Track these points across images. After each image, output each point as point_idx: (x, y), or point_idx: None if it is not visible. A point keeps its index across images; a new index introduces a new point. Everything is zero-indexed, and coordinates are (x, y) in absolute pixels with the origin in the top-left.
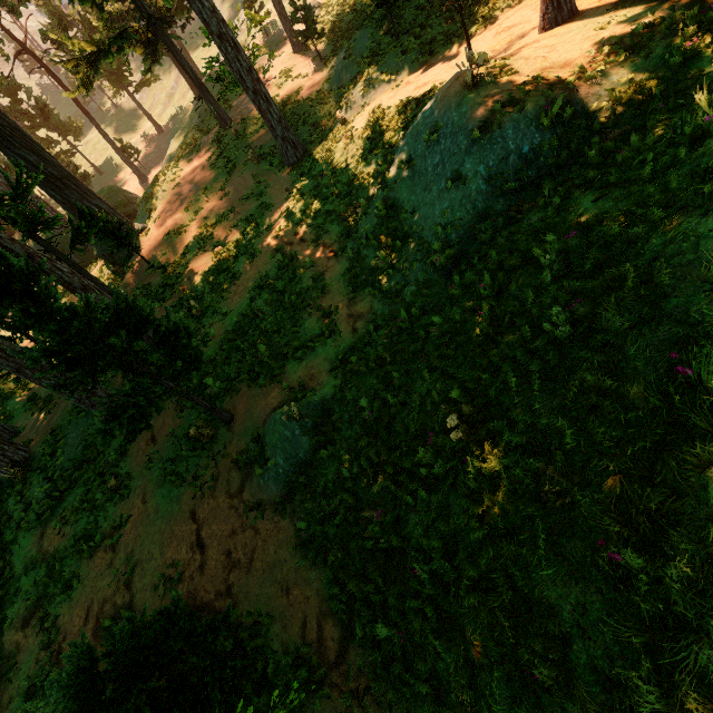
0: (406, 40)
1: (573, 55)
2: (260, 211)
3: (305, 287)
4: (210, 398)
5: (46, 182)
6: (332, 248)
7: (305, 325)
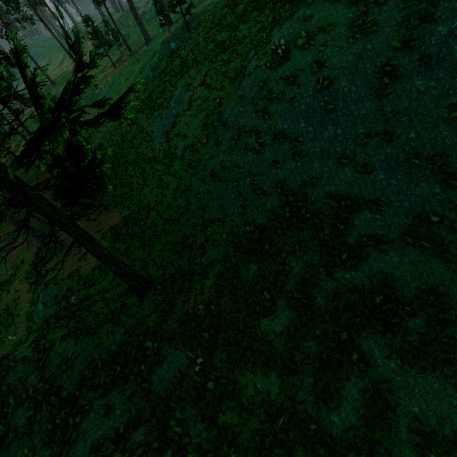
0: (74, 208)
1: (67, 270)
2: (20, 265)
3: (16, 314)
4: None
5: None
6: (31, 296)
7: (10, 331)
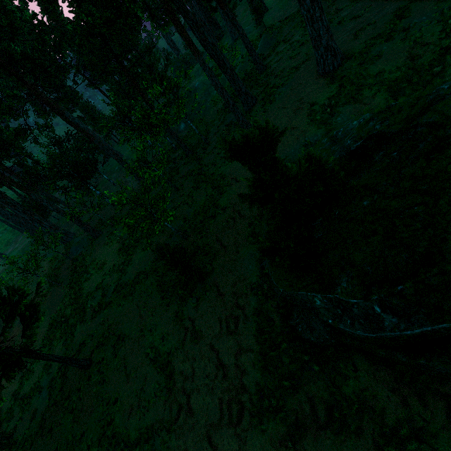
0: None
1: None
2: None
3: None
4: (284, 0)
5: (206, 10)
6: None
7: None
